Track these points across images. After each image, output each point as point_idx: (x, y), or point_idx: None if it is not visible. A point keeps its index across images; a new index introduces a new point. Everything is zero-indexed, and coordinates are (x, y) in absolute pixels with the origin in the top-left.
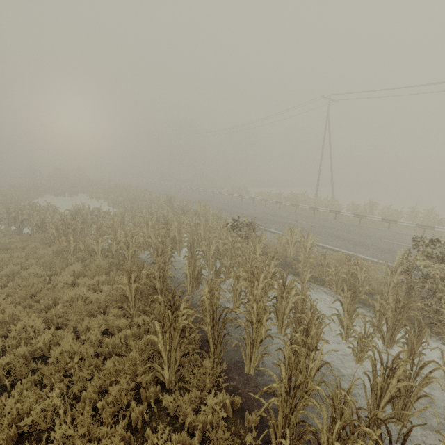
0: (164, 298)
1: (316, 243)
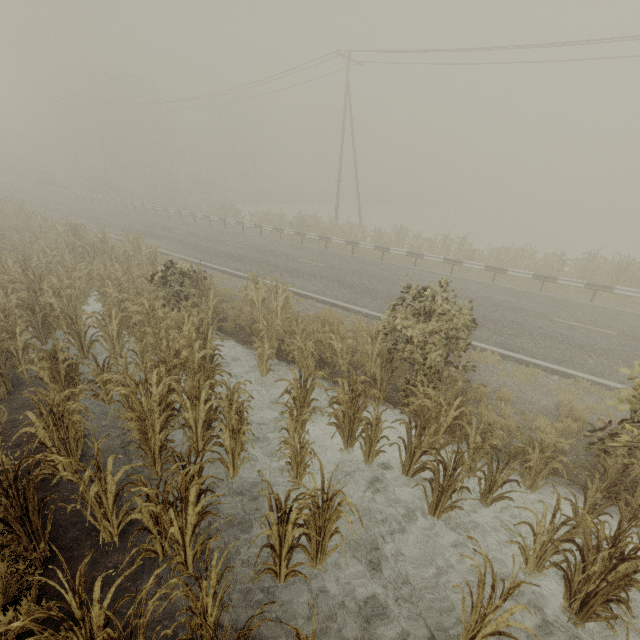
0: None
1: (310, 294)
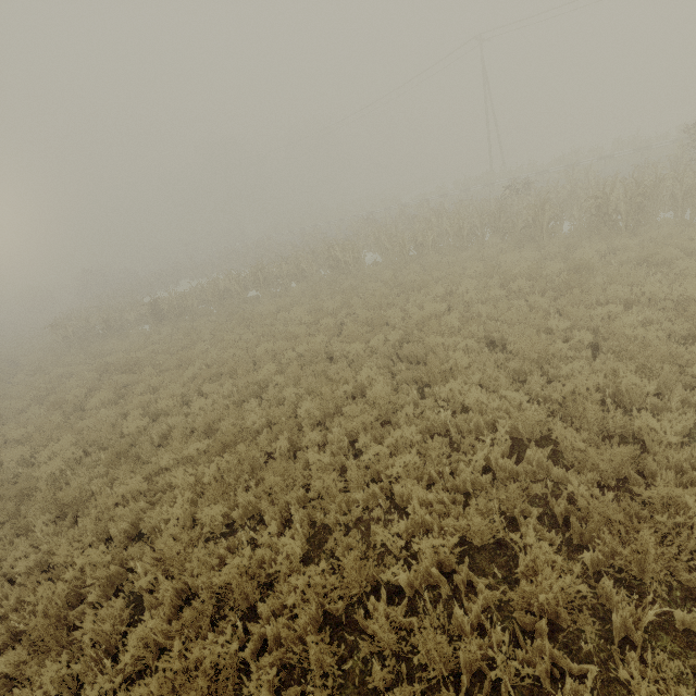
0: (603, 192)
1: None
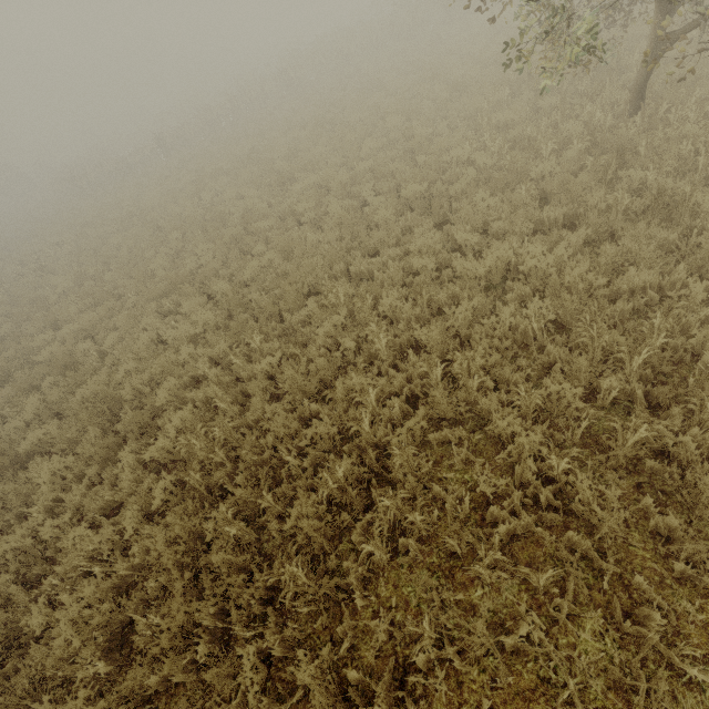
0: None
1: None
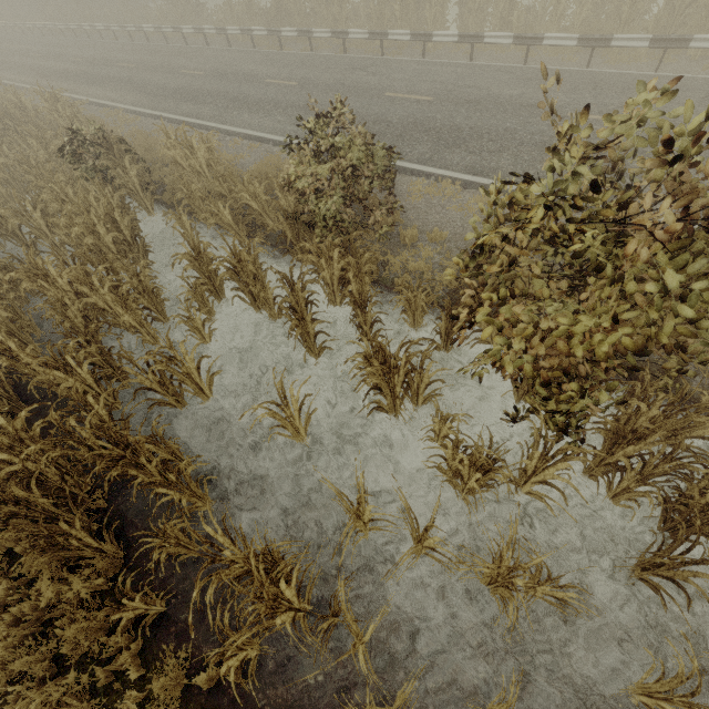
0: None
1: (266, 135)
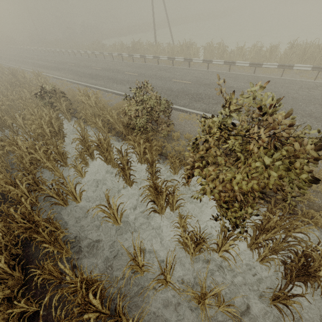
0: None
1: (122, 93)
